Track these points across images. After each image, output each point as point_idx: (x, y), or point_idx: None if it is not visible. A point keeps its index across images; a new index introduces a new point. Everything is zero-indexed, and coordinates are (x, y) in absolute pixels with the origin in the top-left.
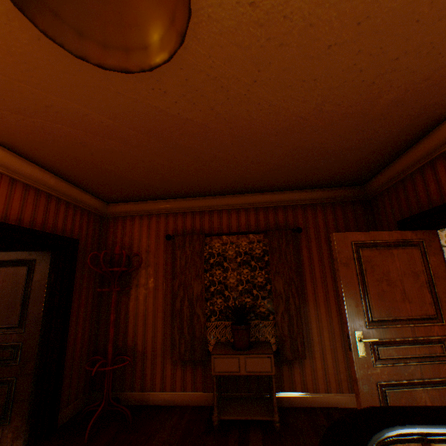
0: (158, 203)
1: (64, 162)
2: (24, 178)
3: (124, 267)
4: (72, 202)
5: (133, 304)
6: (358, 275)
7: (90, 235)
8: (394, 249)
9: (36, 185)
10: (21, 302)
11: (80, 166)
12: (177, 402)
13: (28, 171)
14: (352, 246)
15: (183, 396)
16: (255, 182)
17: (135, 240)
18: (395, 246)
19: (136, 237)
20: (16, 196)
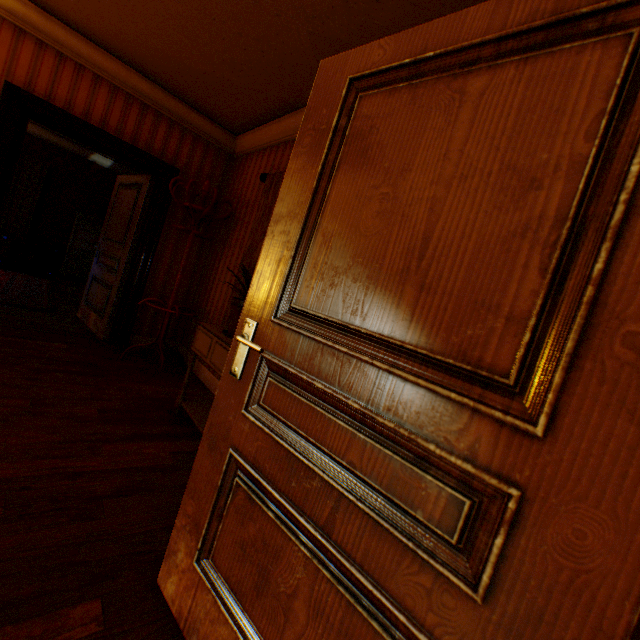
0: (271, 129)
1: (126, 47)
2: (109, 76)
3: (198, 206)
4: (177, 122)
5: (222, 265)
6: (316, 179)
7: (206, 174)
8: (484, 71)
9: (124, 89)
10: (129, 223)
11: (143, 54)
12: (212, 388)
13: (112, 69)
14: (344, 91)
15: (217, 385)
16: (350, 30)
17: (246, 186)
18: (501, 60)
19: (247, 182)
20: (101, 97)
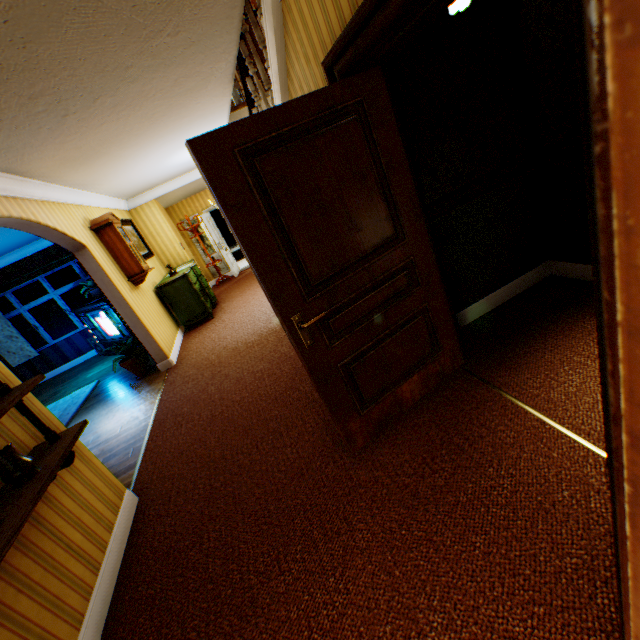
0: None
1: None
2: None
3: None
4: None
5: None
6: None
7: None
8: None
9: None
10: None
11: None
12: None
13: None
14: None
15: None
16: None
17: None
18: None
19: None
20: None
